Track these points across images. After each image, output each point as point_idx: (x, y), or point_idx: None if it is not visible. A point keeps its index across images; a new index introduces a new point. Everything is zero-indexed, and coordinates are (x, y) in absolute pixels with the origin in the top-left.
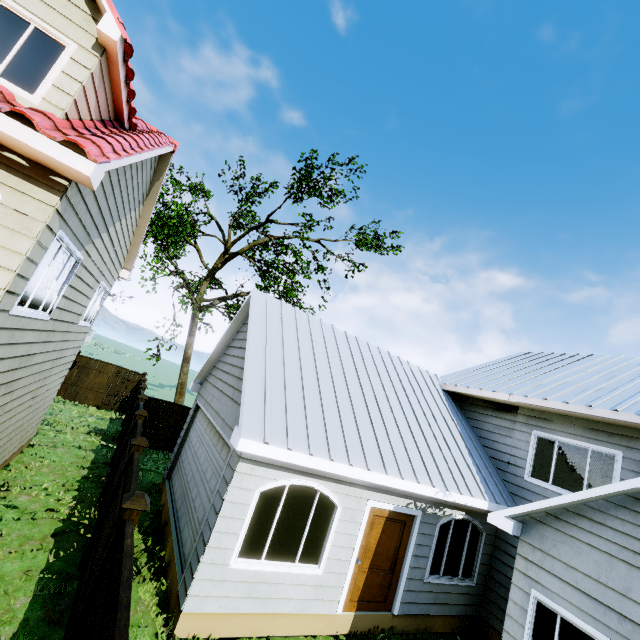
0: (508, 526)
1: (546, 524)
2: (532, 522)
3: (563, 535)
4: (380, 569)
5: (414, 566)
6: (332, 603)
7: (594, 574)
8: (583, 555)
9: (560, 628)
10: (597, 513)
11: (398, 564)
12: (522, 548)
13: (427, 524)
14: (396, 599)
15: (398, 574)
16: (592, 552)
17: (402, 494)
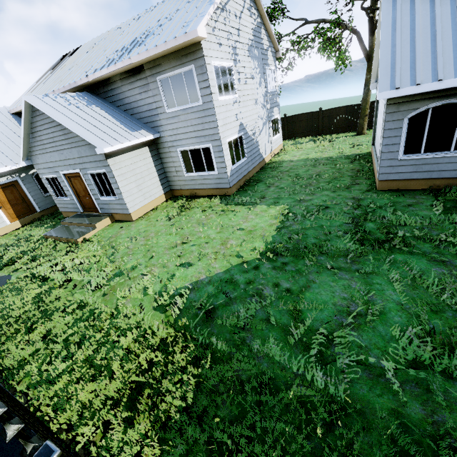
0: (25, 164)
1: (32, 156)
2: (31, 157)
3: (35, 156)
4: (18, 204)
5: (34, 195)
6: (3, 223)
7: (43, 162)
8: (39, 158)
9: (51, 181)
10: (33, 144)
11: (26, 198)
12: (35, 167)
13: (27, 179)
14: (35, 208)
15: (29, 201)
16: (40, 156)
17: (0, 177)
